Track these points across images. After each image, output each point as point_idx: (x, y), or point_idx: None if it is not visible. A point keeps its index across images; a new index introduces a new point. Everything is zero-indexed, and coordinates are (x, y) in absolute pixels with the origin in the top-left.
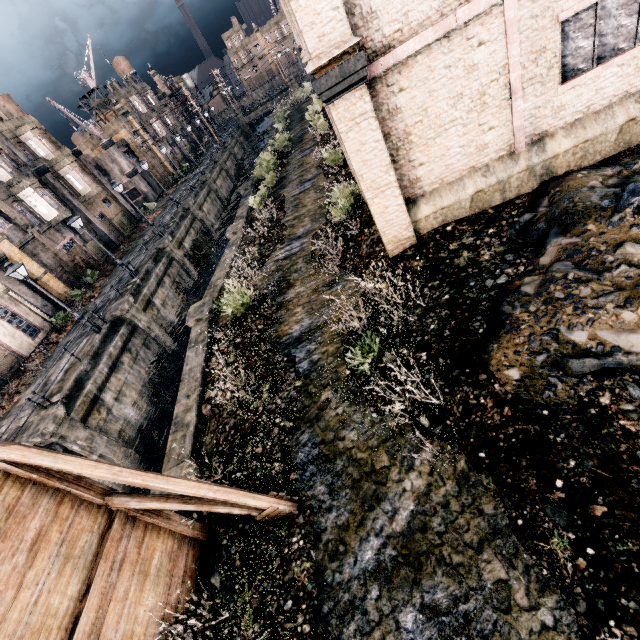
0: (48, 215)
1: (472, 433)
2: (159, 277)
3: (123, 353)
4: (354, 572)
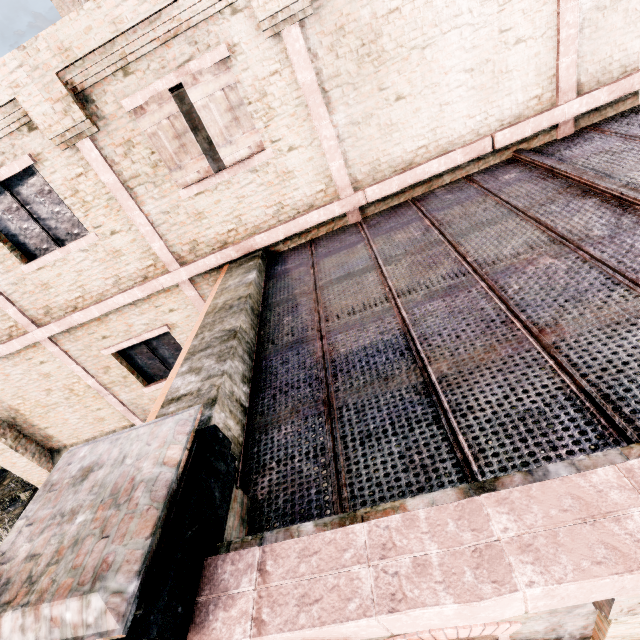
0: None
1: None
2: None
3: None
4: None
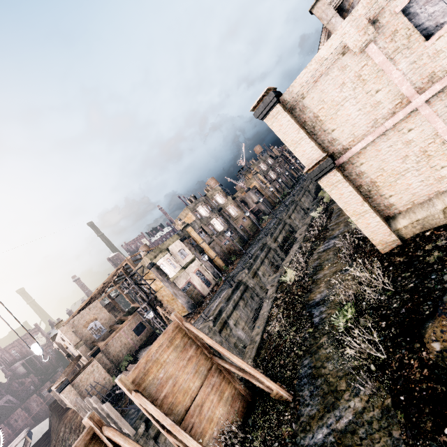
0: (220, 229)
1: (399, 382)
2: (262, 259)
3: (240, 300)
4: (310, 442)
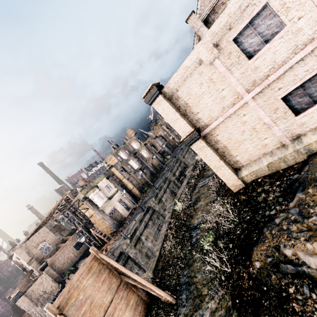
0: (136, 167)
1: (237, 289)
2: (165, 189)
3: (149, 220)
4: None
